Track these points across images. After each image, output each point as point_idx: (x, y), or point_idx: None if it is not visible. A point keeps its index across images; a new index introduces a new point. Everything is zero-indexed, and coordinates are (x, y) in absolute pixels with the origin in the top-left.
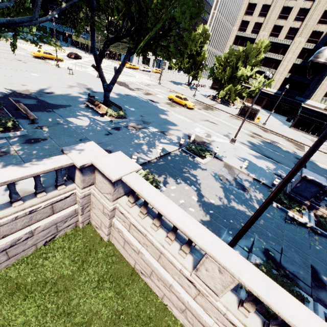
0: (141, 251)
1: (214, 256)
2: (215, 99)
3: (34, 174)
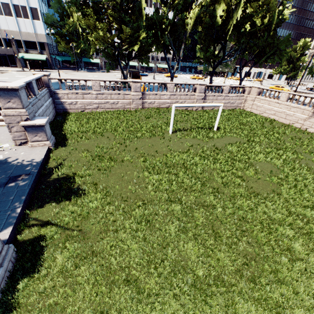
0: (263, 105)
1: (283, 91)
2: (313, 90)
3: (241, 86)
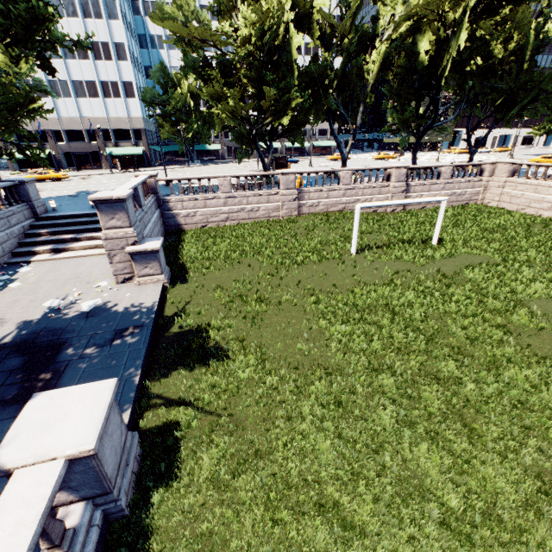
0: (523, 194)
1: None
2: None
3: (475, 164)
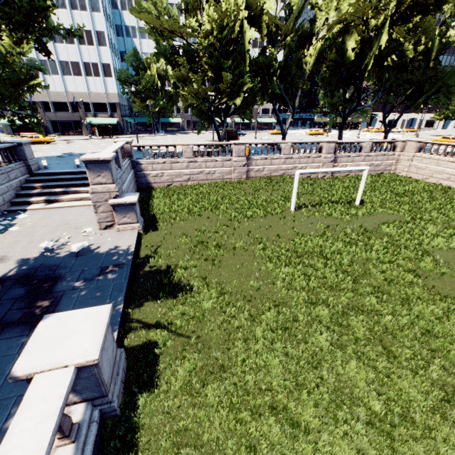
0: (427, 166)
1: None
2: None
3: (390, 141)
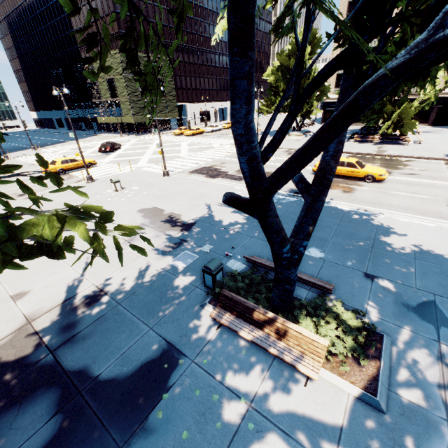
0: None
1: None
2: (369, 139)
3: None
